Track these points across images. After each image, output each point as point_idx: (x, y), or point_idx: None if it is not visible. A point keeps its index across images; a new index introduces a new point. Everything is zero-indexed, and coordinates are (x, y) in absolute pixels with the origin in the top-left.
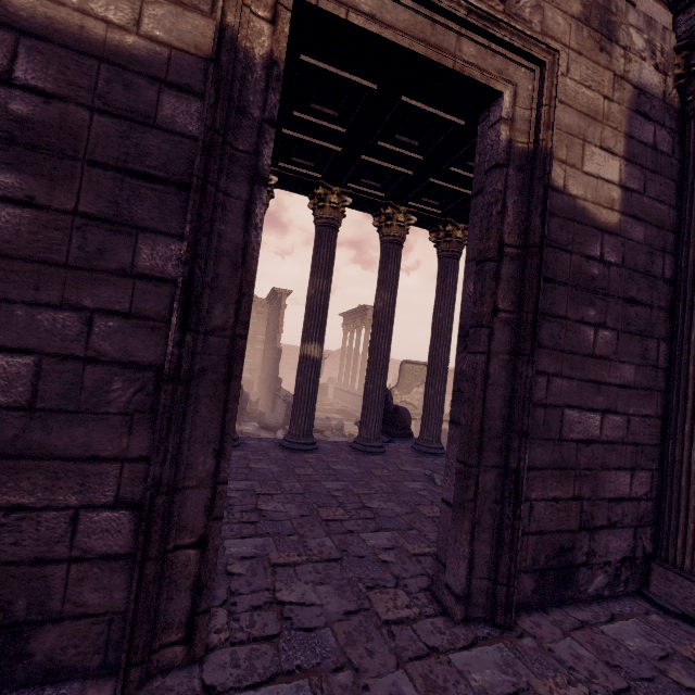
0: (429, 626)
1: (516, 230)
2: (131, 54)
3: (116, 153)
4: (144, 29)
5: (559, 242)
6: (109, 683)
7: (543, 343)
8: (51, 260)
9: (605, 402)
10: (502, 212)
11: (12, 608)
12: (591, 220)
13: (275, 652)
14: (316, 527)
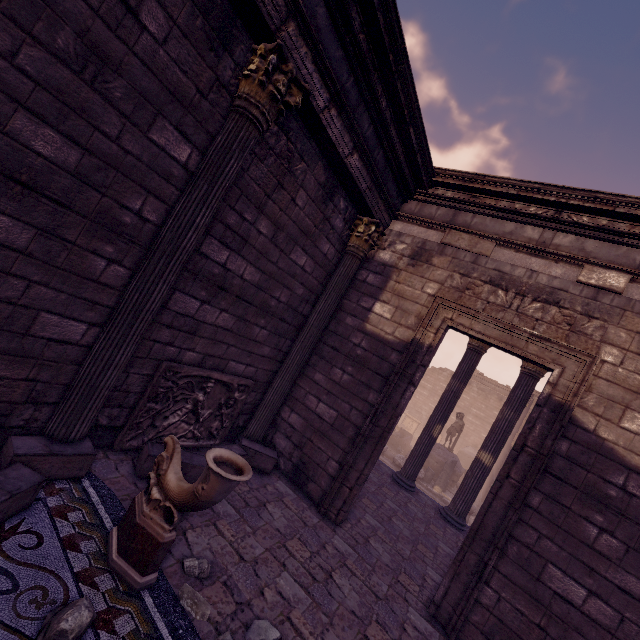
0: (414, 599)
1: (537, 441)
2: (389, 341)
3: (375, 367)
4: (395, 334)
5: (578, 461)
6: (317, 508)
7: (542, 512)
8: (350, 390)
9: (595, 586)
10: (530, 428)
11: (309, 472)
12: (618, 459)
13: (355, 544)
14: (409, 545)
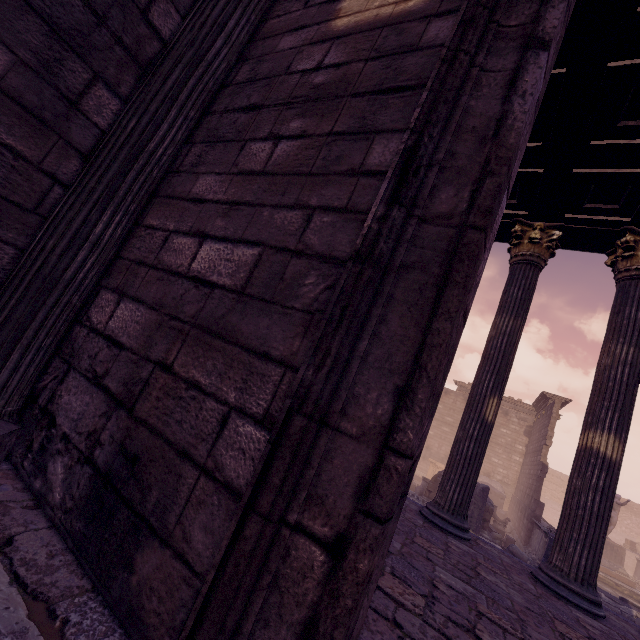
0: None
1: None
2: (410, 12)
3: (376, 82)
4: None
5: None
6: None
7: None
8: (300, 172)
9: None
10: None
11: (148, 495)
12: None
13: None
14: None
